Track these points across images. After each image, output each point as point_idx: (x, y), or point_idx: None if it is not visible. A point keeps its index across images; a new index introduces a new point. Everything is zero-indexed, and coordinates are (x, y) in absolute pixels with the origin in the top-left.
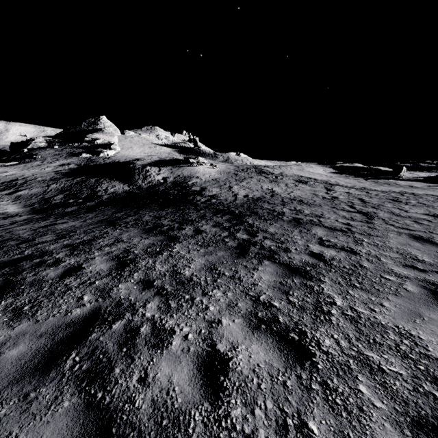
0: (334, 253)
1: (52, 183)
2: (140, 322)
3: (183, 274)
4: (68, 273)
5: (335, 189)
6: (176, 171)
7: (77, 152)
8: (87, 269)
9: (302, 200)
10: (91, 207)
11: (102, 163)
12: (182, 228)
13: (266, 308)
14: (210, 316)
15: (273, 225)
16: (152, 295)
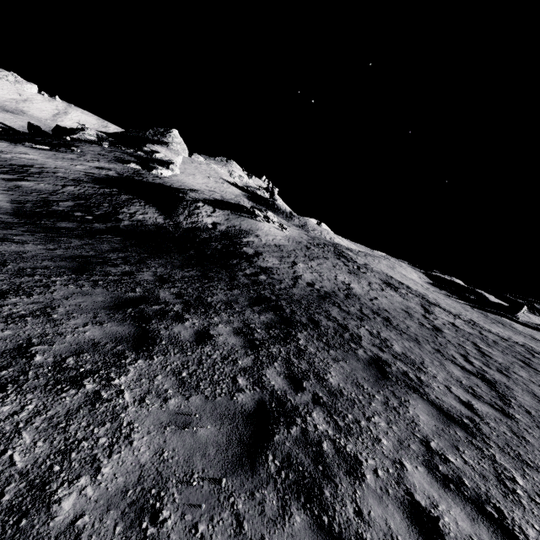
0: (464, 524)
1: (71, 184)
2: None
3: (50, 509)
4: None
5: (436, 312)
6: (233, 219)
7: (127, 159)
8: None
9: (390, 320)
10: (94, 231)
11: (149, 181)
12: (180, 319)
13: None
14: None
15: (338, 365)
16: None
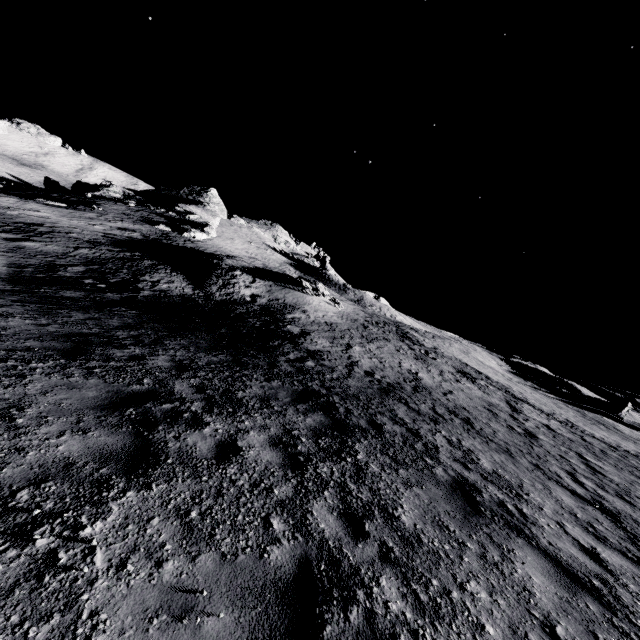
0: None
1: (85, 247)
2: None
3: None
4: None
5: (524, 410)
6: (276, 291)
7: (156, 220)
8: None
9: (471, 422)
10: (105, 302)
11: (179, 245)
12: (198, 424)
13: None
14: None
15: (412, 492)
16: None
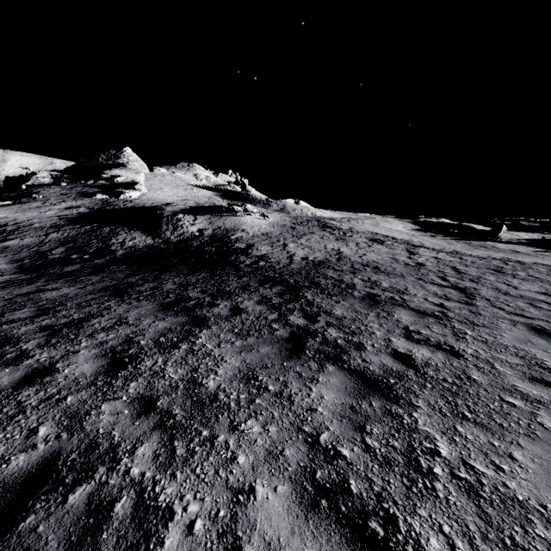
0: (427, 354)
1: (52, 232)
2: (118, 489)
3: (204, 386)
4: (31, 379)
5: (420, 252)
6: (216, 221)
7: (91, 192)
8: (62, 372)
9: (378, 267)
10: (99, 266)
11: (121, 208)
12: (214, 305)
13: (329, 462)
14: (237, 477)
15: (340, 304)
16: (150, 428)
